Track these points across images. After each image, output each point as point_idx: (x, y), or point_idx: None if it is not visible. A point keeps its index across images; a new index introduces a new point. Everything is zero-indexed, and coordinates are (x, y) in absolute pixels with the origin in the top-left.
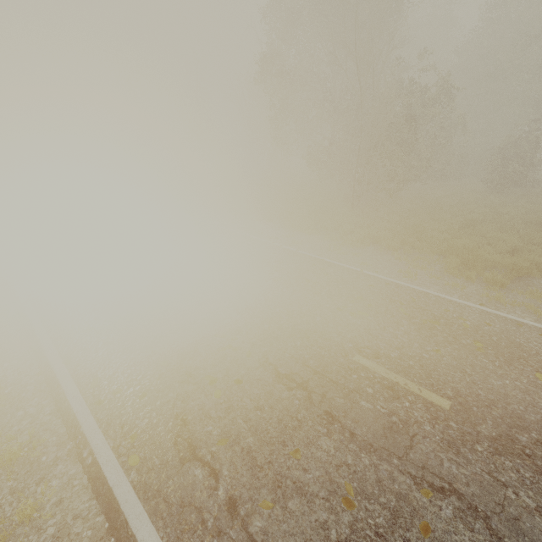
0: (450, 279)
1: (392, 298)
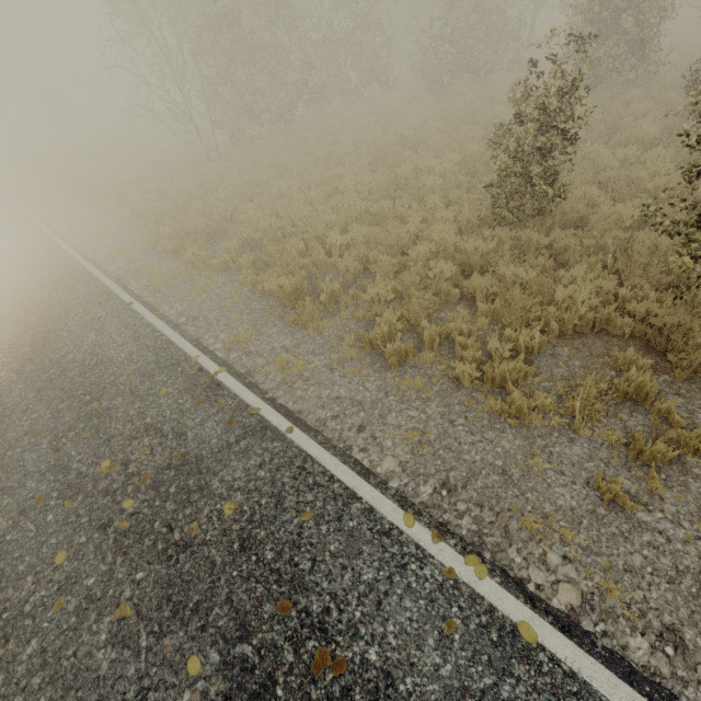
0: (150, 253)
1: (46, 284)
